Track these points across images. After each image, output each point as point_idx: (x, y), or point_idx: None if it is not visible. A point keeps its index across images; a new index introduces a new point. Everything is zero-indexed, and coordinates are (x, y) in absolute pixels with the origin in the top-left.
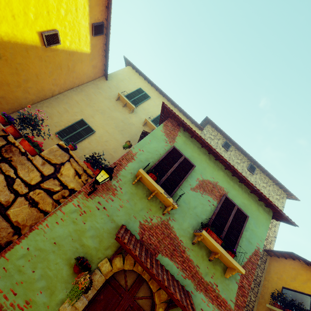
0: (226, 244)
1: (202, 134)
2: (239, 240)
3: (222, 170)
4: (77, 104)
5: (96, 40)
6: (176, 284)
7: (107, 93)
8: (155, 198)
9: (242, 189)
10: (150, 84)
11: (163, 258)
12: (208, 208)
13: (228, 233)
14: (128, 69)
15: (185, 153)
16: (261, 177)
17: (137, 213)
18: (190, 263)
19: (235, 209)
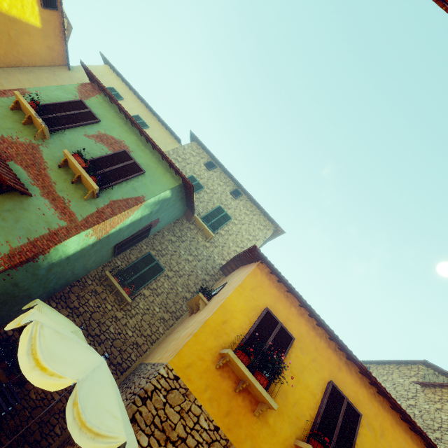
0: (101, 179)
1: (181, 148)
2: (119, 181)
3: (137, 136)
4: (18, 82)
5: (49, 14)
6: (11, 174)
7: (65, 82)
8: (33, 127)
9: (153, 155)
10: (129, 88)
11: (15, 165)
12: (97, 153)
13: (109, 174)
14: (104, 67)
15: (96, 111)
16: (247, 204)
17: (3, 129)
18: (47, 178)
19: (130, 162)
